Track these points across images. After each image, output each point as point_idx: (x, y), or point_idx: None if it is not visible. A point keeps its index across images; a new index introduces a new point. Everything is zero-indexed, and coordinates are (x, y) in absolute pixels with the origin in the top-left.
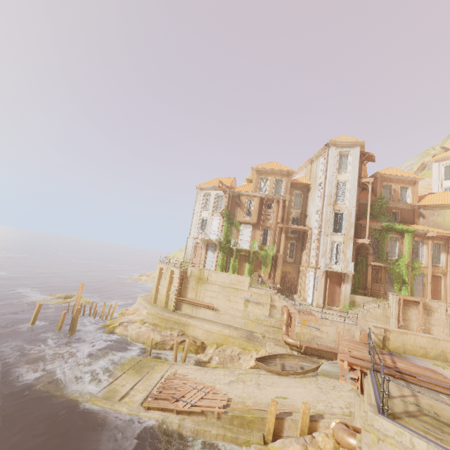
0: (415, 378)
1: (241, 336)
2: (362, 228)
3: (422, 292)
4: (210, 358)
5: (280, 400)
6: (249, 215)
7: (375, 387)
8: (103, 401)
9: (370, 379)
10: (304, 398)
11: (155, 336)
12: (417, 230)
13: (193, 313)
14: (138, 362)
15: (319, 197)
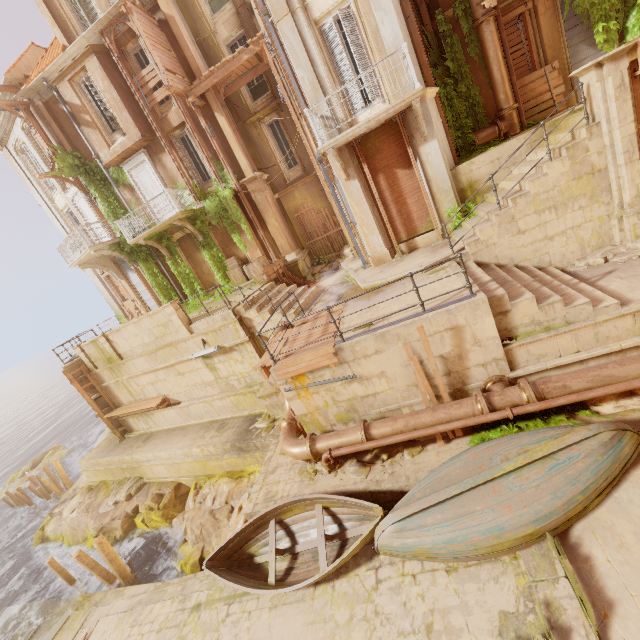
0: None
1: (224, 450)
2: None
3: None
4: (184, 530)
5: None
6: (118, 129)
7: None
8: None
9: None
10: None
11: (88, 525)
12: None
13: (151, 426)
14: (35, 633)
15: None
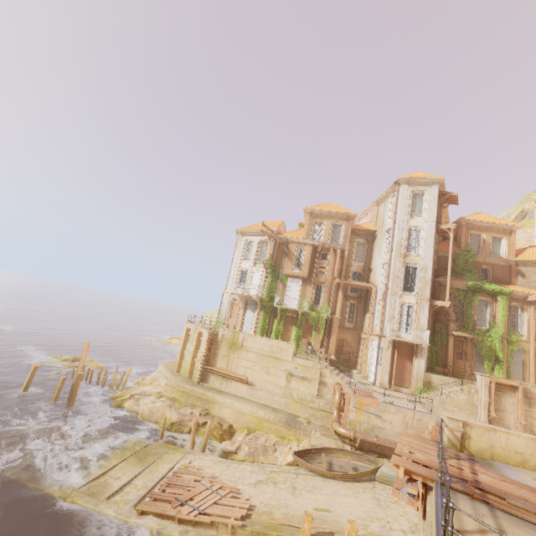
0: (505, 501)
1: (280, 420)
2: (441, 287)
3: (523, 375)
4: (238, 447)
5: (321, 513)
6: (298, 267)
7: (439, 513)
8: (85, 499)
9: (435, 498)
10: (354, 512)
11: (171, 414)
12: (514, 292)
13: (223, 387)
14: (145, 447)
15: (387, 247)
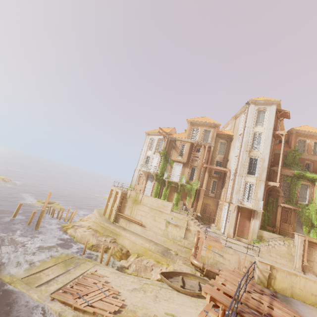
0: None
1: (158, 251)
2: (275, 173)
3: None
4: (129, 265)
5: None
6: (181, 156)
7: None
8: (23, 285)
9: None
10: None
11: (92, 239)
12: None
13: (127, 226)
14: (71, 258)
15: (239, 145)
